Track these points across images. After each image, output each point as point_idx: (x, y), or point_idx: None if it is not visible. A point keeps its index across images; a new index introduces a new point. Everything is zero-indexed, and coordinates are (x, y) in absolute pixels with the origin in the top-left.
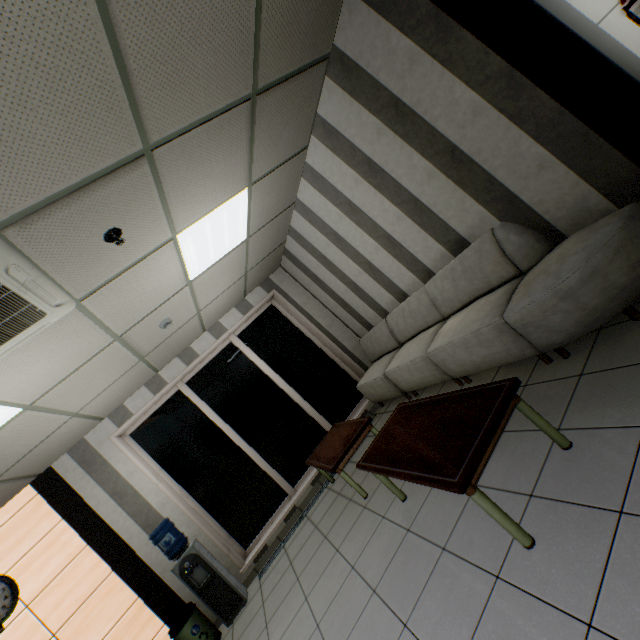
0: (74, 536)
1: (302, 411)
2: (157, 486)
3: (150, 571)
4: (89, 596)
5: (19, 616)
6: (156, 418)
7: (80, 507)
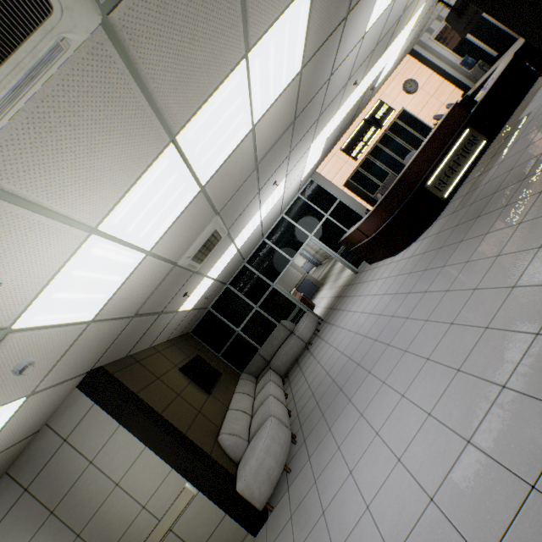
0: (428, 71)
1: (501, 31)
2: (451, 55)
3: (458, 80)
4: (439, 87)
5: (419, 92)
6: (439, 36)
7: (427, 61)
